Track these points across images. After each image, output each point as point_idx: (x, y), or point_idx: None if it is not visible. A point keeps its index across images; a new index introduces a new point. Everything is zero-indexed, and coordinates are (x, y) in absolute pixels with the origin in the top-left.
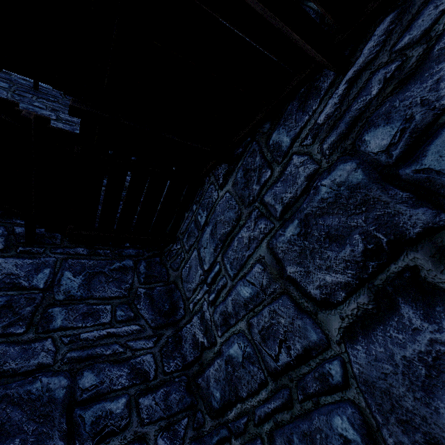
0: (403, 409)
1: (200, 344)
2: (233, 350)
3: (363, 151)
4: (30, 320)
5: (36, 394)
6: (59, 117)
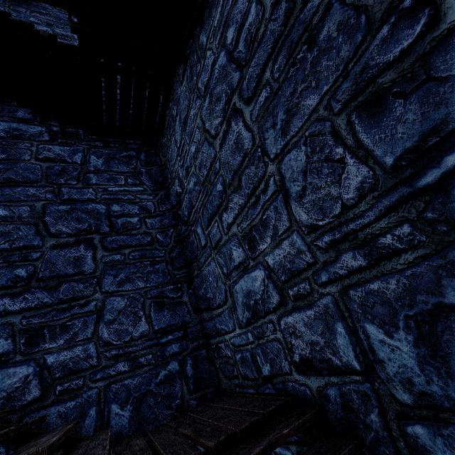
0: (230, 166)
1: (179, 194)
2: (191, 185)
3: (226, 44)
4: (78, 178)
5: (91, 210)
6: (55, 33)
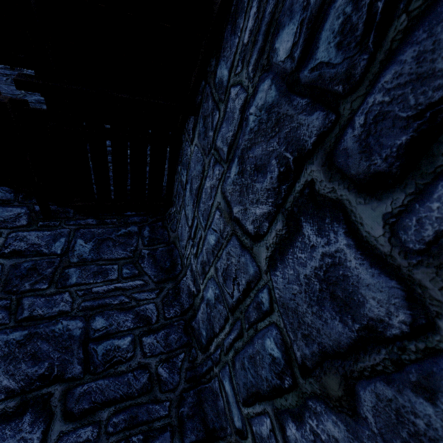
0: (305, 324)
1: (192, 293)
2: (209, 293)
3: (275, 63)
4: (51, 278)
5: (59, 332)
6: None
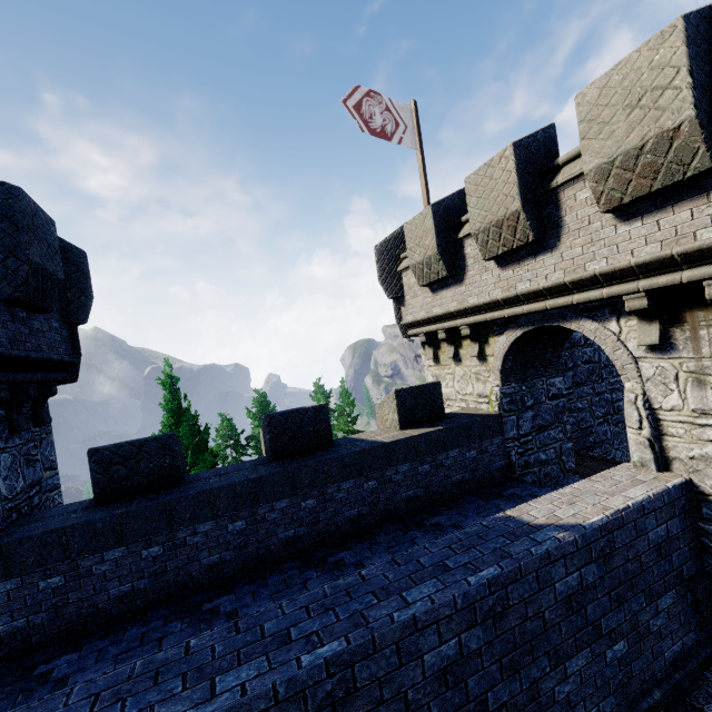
0: None
1: None
2: None
3: None
4: None
5: None
6: (584, 338)
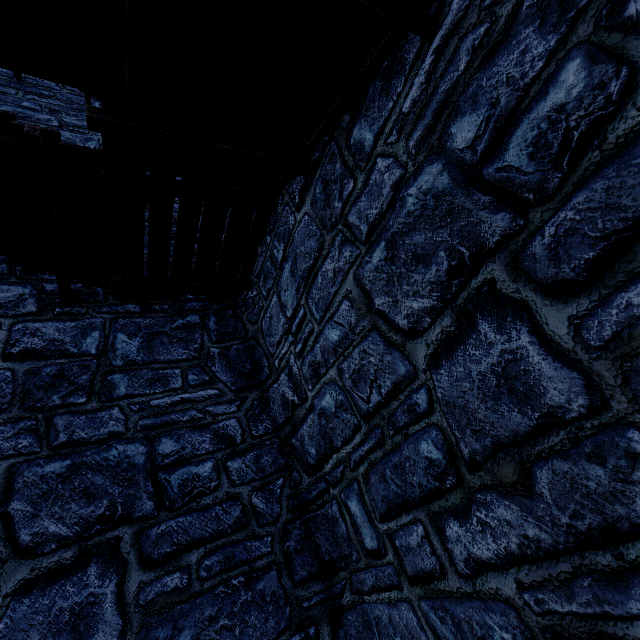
0: (477, 420)
1: (291, 403)
2: (326, 401)
3: (450, 148)
4: (89, 389)
5: (114, 461)
6: (63, 123)
